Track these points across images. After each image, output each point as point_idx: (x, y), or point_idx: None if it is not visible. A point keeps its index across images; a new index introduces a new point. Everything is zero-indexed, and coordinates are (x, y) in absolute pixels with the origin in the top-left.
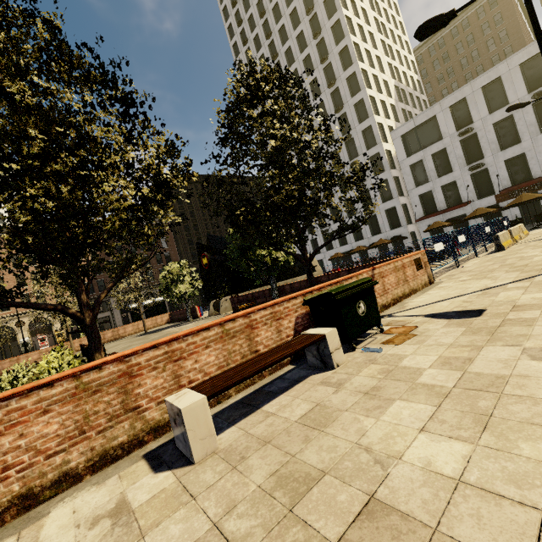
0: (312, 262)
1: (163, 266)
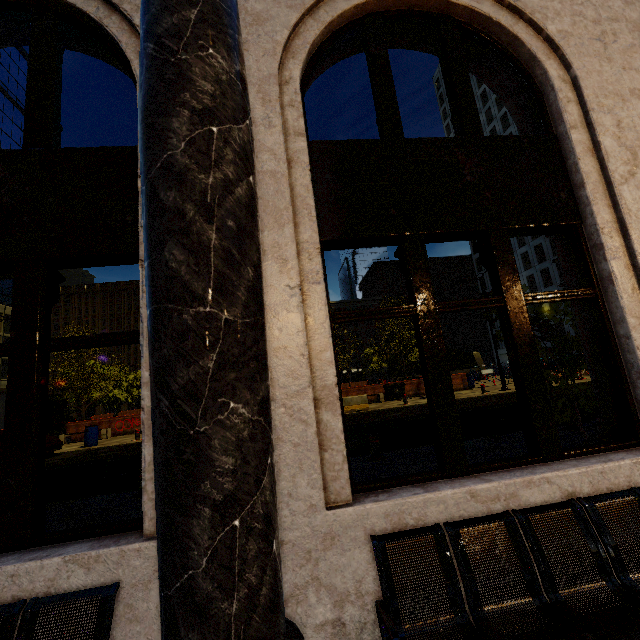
0: (476, 359)
1: (364, 350)
